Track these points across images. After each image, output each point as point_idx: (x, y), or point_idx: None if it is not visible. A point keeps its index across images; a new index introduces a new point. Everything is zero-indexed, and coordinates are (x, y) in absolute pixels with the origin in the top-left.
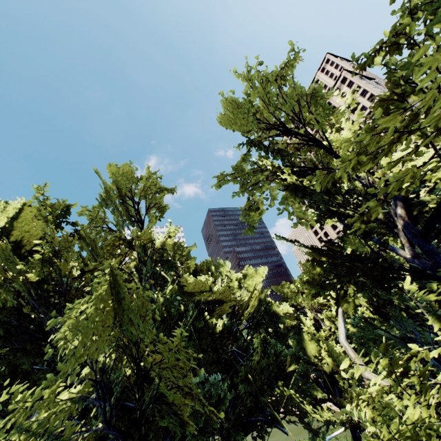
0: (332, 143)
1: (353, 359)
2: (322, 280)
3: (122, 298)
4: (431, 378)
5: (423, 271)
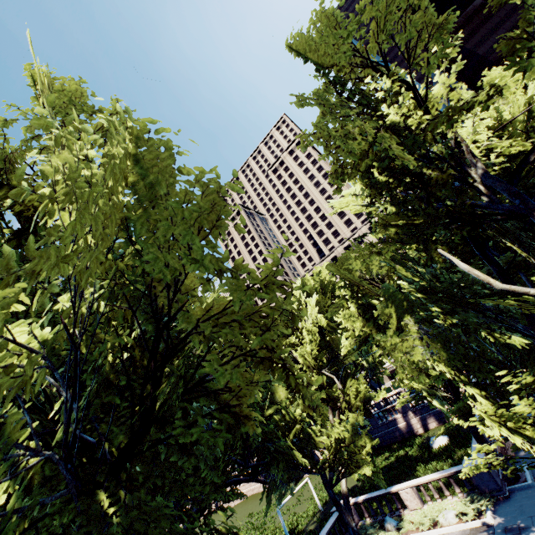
0: (427, 94)
1: (482, 276)
2: (401, 237)
3: (161, 195)
4: (495, 321)
5: (507, 213)
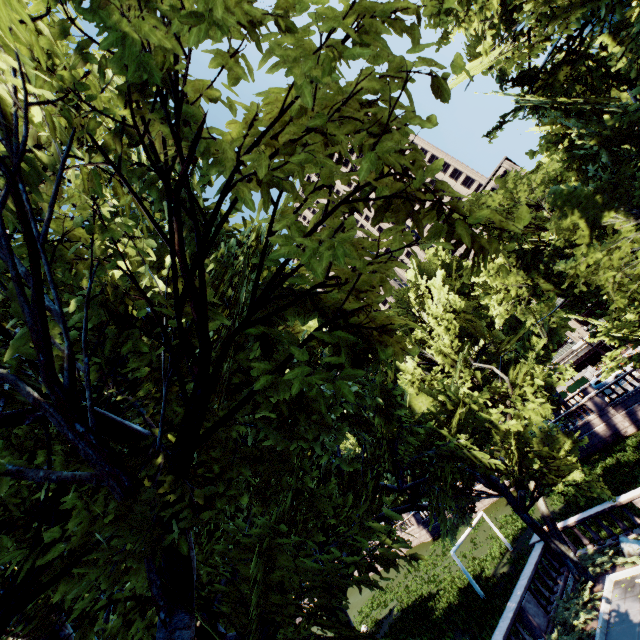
0: None
1: None
2: None
3: None
4: None
5: None
